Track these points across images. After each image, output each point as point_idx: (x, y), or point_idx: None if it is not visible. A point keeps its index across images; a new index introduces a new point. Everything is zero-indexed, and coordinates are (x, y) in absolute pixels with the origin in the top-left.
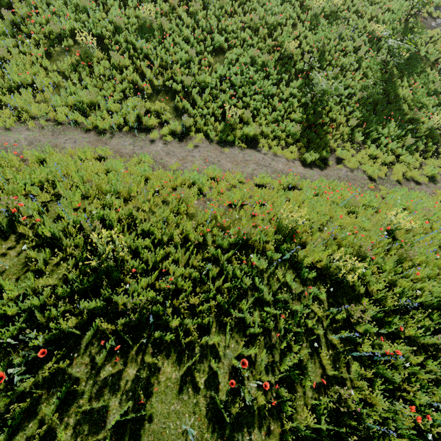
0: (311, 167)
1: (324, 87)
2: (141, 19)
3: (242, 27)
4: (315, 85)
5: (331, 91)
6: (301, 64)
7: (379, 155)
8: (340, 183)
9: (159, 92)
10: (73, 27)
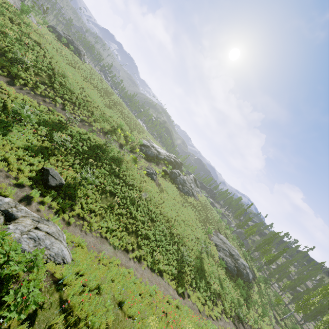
0: (180, 296)
1: (188, 258)
2: (132, 196)
3: (160, 213)
4: (184, 254)
5: (188, 260)
6: (176, 238)
7: (200, 297)
8: (193, 311)
9: (133, 232)
10: (111, 189)
